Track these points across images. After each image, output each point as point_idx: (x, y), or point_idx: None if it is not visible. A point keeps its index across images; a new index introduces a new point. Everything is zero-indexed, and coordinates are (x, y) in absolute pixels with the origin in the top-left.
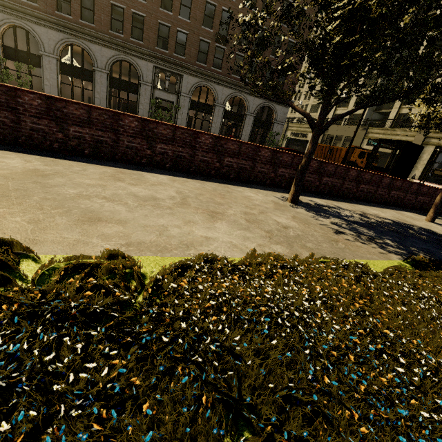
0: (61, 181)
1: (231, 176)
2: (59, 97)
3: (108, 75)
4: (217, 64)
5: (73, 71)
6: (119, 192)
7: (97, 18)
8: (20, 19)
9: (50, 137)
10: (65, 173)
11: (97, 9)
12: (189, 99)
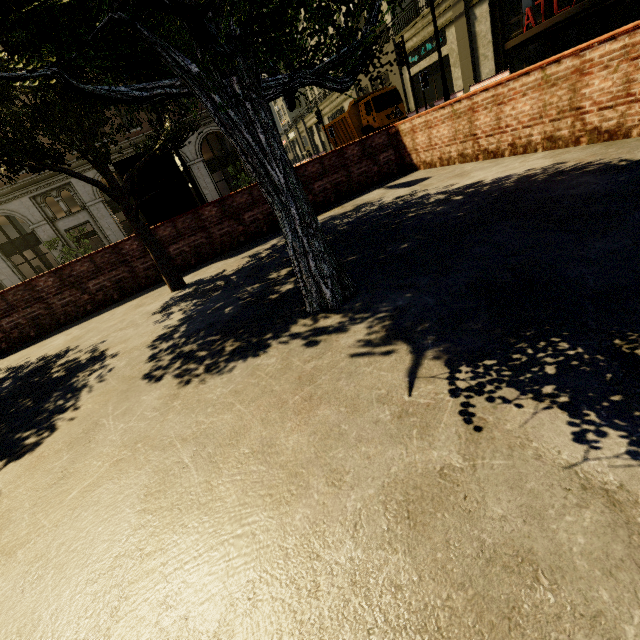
0: None
1: None
2: None
3: None
4: None
5: None
6: None
7: None
8: None
9: None
10: None
11: None
12: (103, 204)
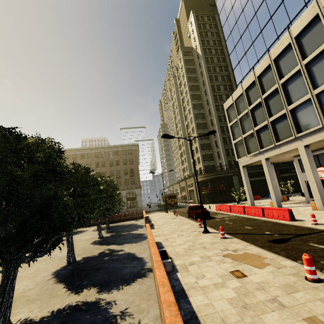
0: None
1: None
2: None
3: None
4: None
5: None
6: None
7: None
8: None
9: None
10: None
11: None
12: None
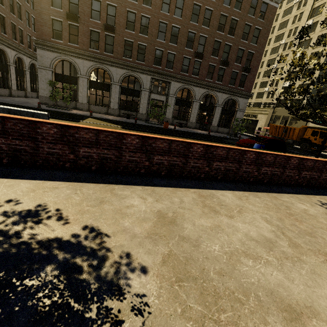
0: (191, 229)
1: (264, 181)
2: (151, 136)
3: (120, 86)
4: (193, 72)
5: (97, 85)
6: (239, 236)
7: (115, 50)
8: (67, 56)
9: (140, 165)
10: (178, 210)
11: (115, 44)
12: (175, 98)
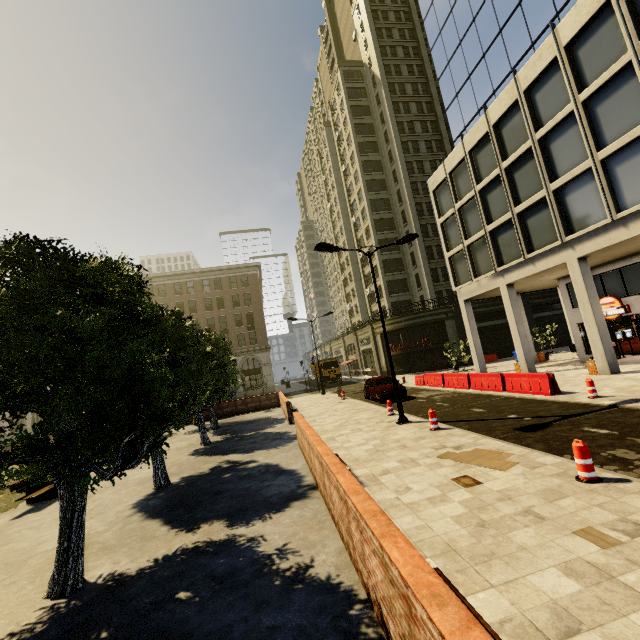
0: None
1: None
2: None
3: None
4: None
5: None
6: None
7: None
8: None
9: None
10: None
11: None
12: None
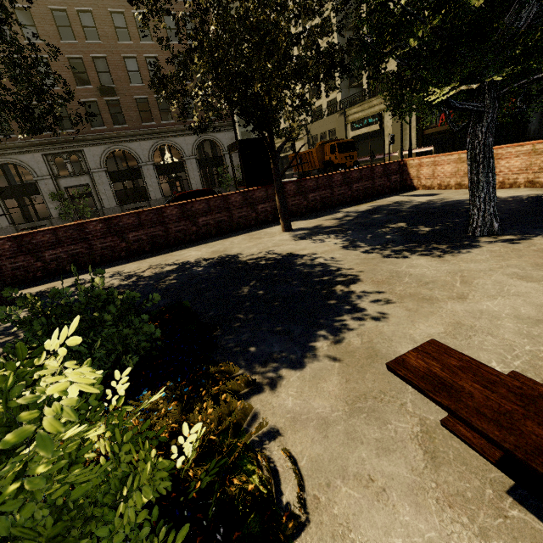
0: None
1: None
2: None
3: None
4: None
5: None
6: None
7: None
8: None
9: None
10: None
11: None
12: (105, 173)
